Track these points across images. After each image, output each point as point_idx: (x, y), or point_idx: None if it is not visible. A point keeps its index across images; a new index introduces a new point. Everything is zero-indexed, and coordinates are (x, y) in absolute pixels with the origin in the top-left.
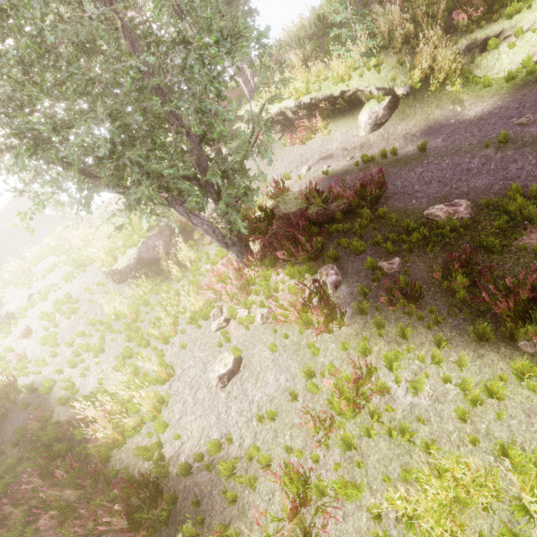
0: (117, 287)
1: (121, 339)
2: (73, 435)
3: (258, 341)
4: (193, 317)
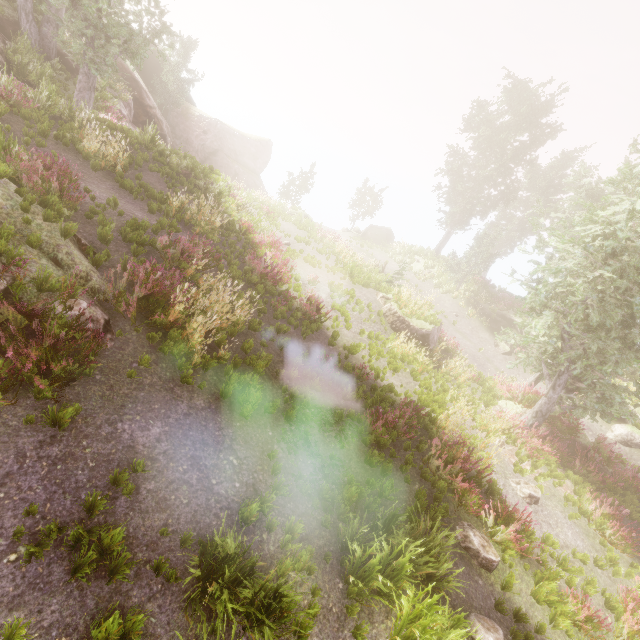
0: (389, 329)
1: (405, 375)
2: (414, 418)
3: (548, 498)
4: (484, 427)
